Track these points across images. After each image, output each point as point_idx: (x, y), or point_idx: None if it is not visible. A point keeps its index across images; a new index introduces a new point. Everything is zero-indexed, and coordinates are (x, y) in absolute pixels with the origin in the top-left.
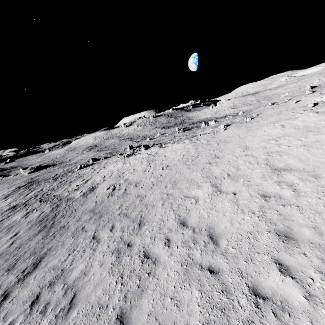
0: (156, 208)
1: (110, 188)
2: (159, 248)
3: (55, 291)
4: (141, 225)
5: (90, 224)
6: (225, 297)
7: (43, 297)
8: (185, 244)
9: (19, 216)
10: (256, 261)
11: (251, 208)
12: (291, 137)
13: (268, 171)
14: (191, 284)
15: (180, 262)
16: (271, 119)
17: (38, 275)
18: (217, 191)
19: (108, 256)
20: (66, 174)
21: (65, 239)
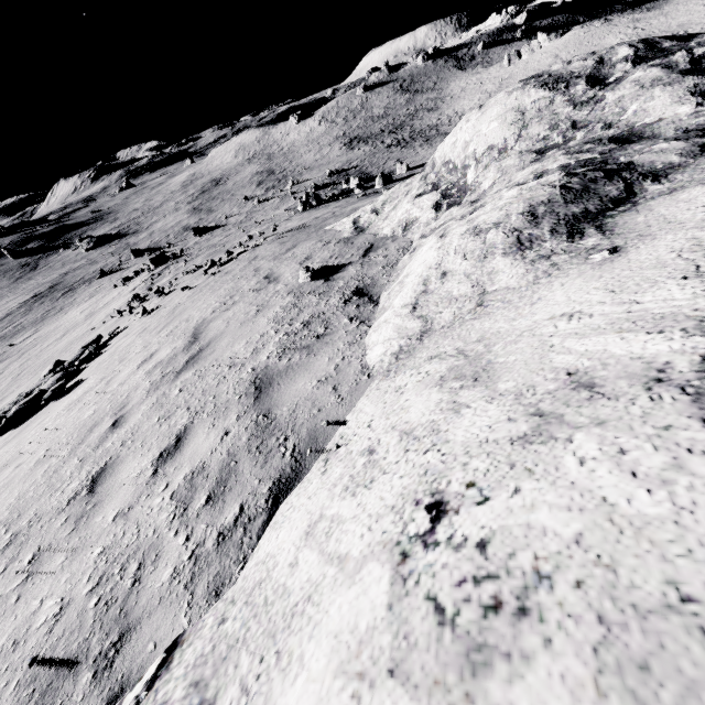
0: None
1: None
2: None
3: None
4: None
5: None
6: None
7: None
8: None
9: None
10: None
11: None
12: None
13: None
14: None
15: None
16: None
17: None
18: None
19: None
20: (82, 285)
21: None
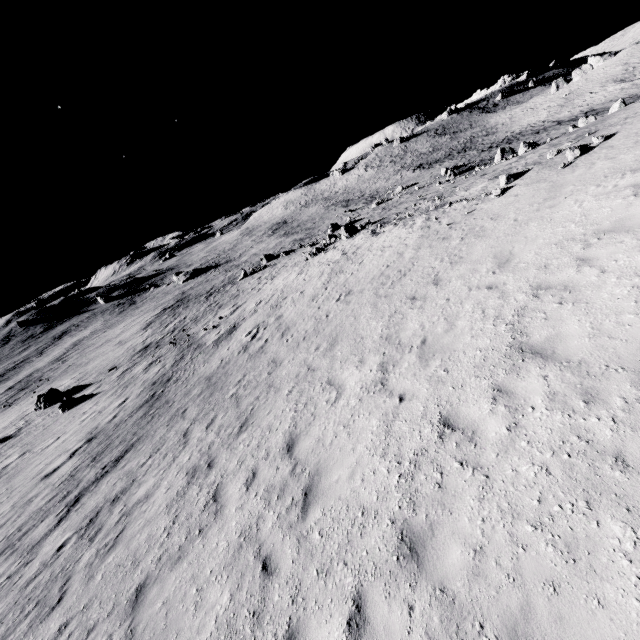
0: (277, 398)
1: (251, 332)
2: (236, 486)
3: (113, 512)
4: (242, 430)
5: (194, 406)
6: (250, 627)
7: (101, 518)
8: (267, 492)
9: (142, 366)
10: (331, 579)
11: (404, 448)
12: (630, 238)
13: (502, 349)
14: (230, 576)
15: (241, 528)
16: (627, 157)
17: (111, 480)
18: (379, 383)
19: (181, 477)
20: (224, 288)
21: (159, 426)
